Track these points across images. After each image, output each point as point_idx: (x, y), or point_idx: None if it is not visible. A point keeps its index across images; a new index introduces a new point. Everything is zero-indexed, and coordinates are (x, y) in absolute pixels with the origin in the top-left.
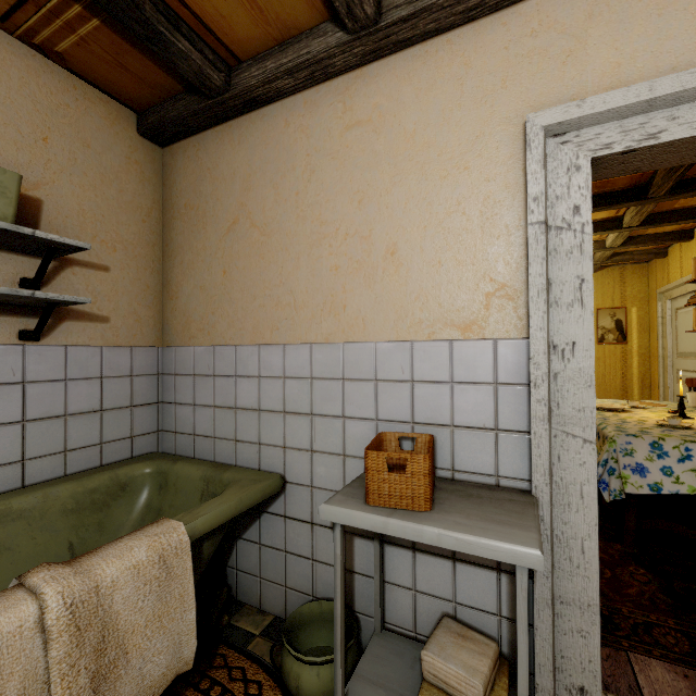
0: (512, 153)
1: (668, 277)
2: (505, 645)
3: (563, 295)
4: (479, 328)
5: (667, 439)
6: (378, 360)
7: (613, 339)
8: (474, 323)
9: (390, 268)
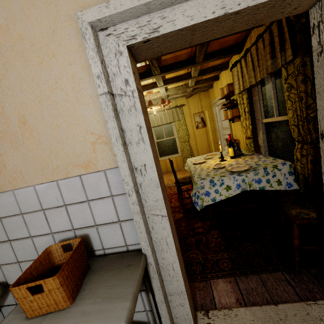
0: (80, 43)
1: (215, 97)
2: (152, 322)
3: (133, 137)
4: (93, 165)
5: (215, 177)
6: (40, 196)
7: (201, 126)
8: (90, 162)
9: (26, 133)
